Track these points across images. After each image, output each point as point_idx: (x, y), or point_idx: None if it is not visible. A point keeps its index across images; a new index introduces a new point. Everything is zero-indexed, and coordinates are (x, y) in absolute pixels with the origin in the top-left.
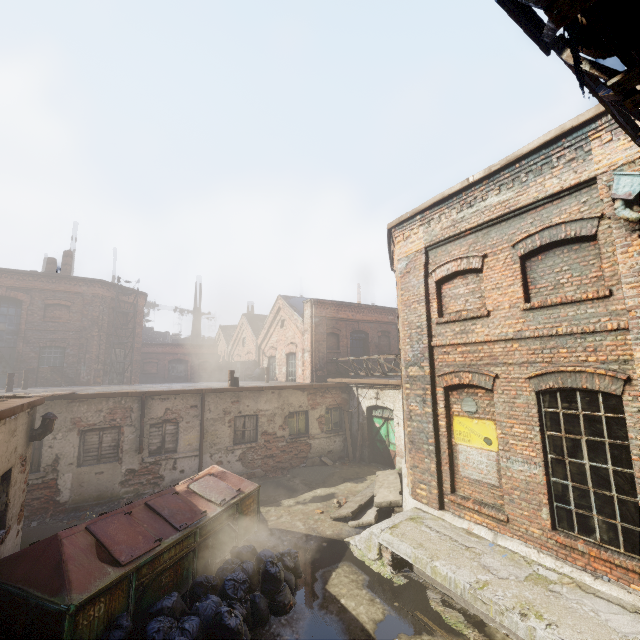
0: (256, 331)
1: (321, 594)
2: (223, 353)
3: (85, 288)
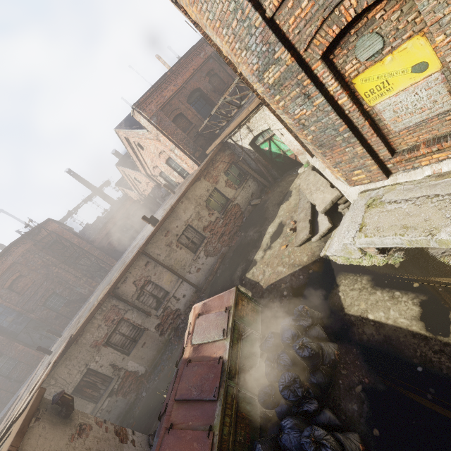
0: (135, 167)
1: (348, 322)
2: (137, 197)
3: (10, 258)
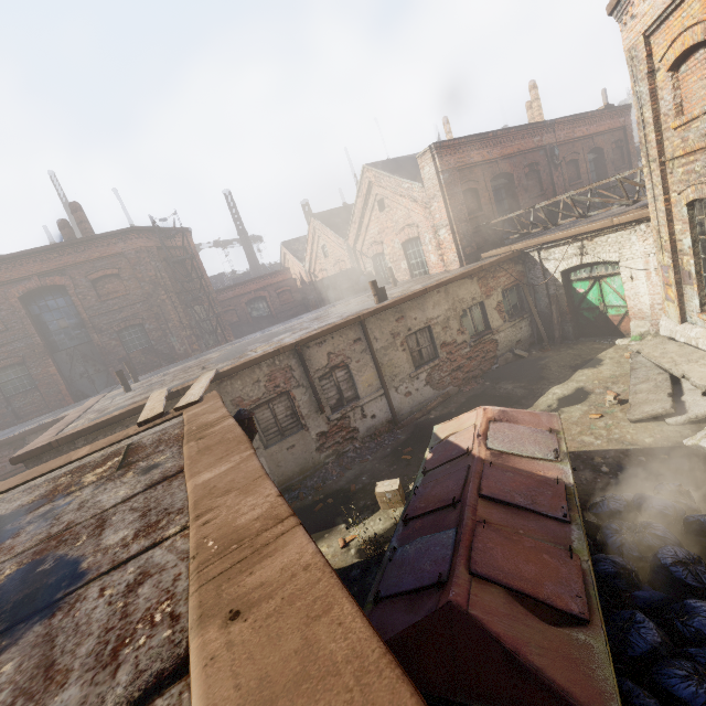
0: (338, 231)
1: None
2: (299, 275)
3: (122, 245)
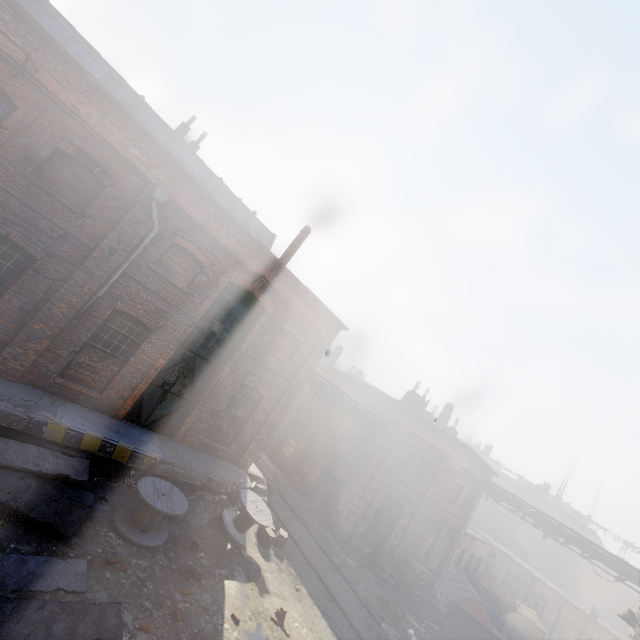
0: None
1: None
2: None
3: (549, 509)
